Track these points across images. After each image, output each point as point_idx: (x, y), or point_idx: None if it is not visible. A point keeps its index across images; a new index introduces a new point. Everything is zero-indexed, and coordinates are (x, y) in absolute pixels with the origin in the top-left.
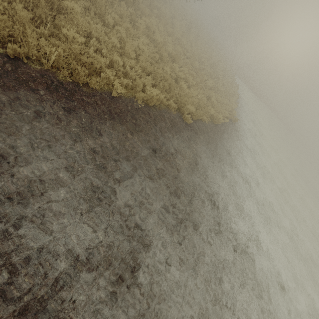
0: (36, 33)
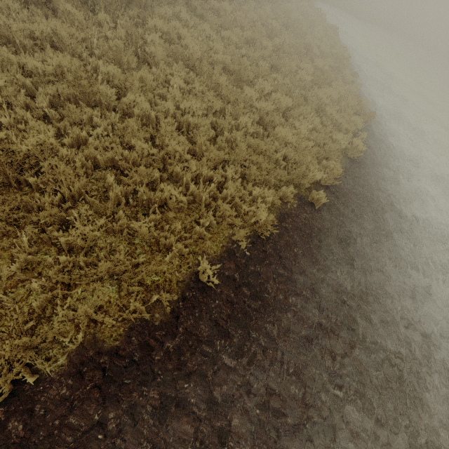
0: (17, 308)
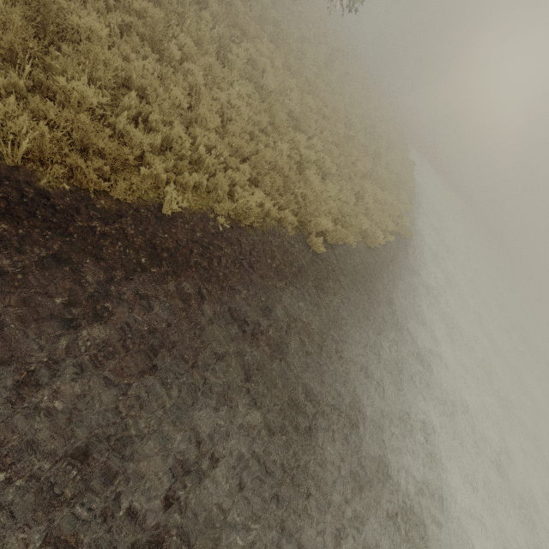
0: None
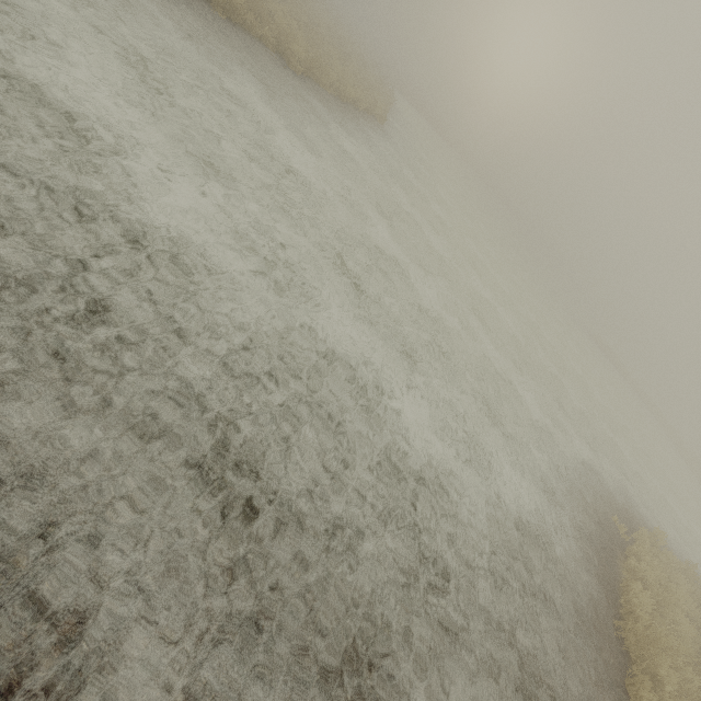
0: None
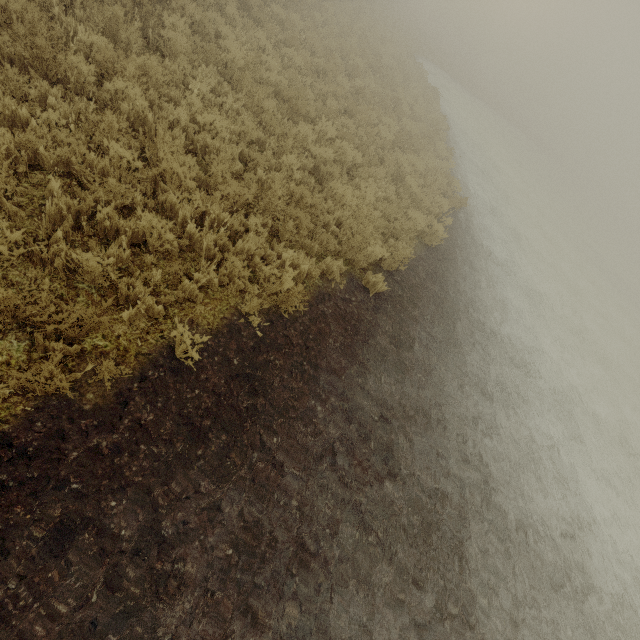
0: None
